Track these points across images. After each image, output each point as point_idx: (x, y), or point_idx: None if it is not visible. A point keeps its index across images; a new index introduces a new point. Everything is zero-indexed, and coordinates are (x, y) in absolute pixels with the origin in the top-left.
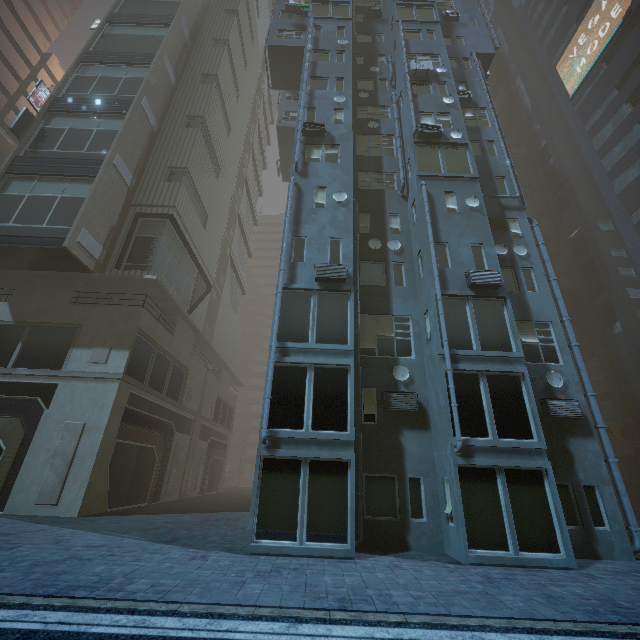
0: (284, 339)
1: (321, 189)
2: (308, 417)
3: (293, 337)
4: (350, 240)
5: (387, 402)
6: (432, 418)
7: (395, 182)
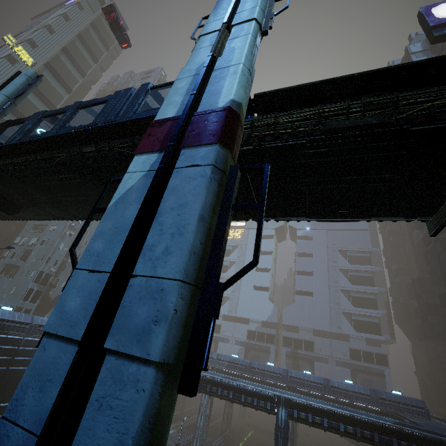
0: (33, 281)
1: (63, 243)
2: (30, 300)
3: (36, 281)
4: (61, 261)
5: (45, 298)
6: (51, 303)
7: (81, 241)
